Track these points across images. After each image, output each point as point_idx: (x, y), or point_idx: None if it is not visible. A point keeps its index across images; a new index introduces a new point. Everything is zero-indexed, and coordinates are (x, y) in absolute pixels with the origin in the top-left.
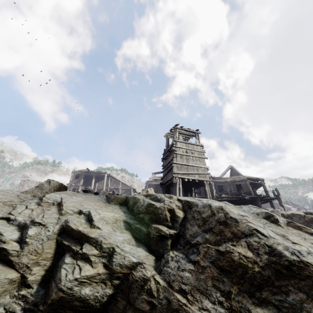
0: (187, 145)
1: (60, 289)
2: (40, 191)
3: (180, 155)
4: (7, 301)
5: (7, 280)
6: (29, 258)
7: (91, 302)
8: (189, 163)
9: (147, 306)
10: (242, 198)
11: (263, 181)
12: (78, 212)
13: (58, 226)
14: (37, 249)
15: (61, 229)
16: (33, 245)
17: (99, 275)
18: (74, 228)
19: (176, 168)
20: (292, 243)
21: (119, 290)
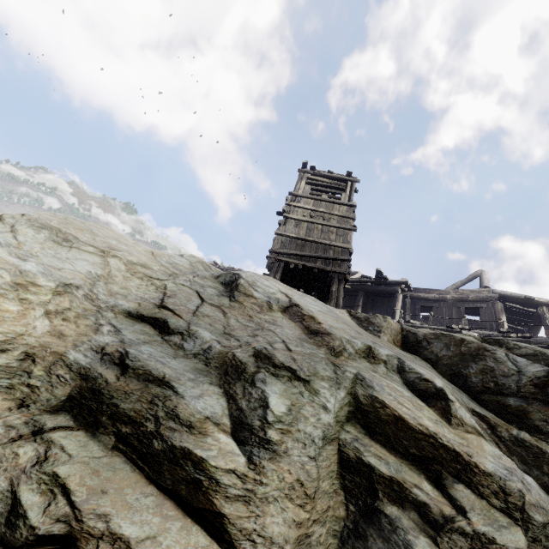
0: (318, 202)
1: None
2: None
3: (295, 221)
4: None
5: None
6: None
7: None
8: (311, 236)
9: None
10: (455, 332)
11: (546, 307)
12: None
13: None
14: None
15: None
16: None
17: None
18: None
19: (280, 244)
20: (158, 306)
21: None
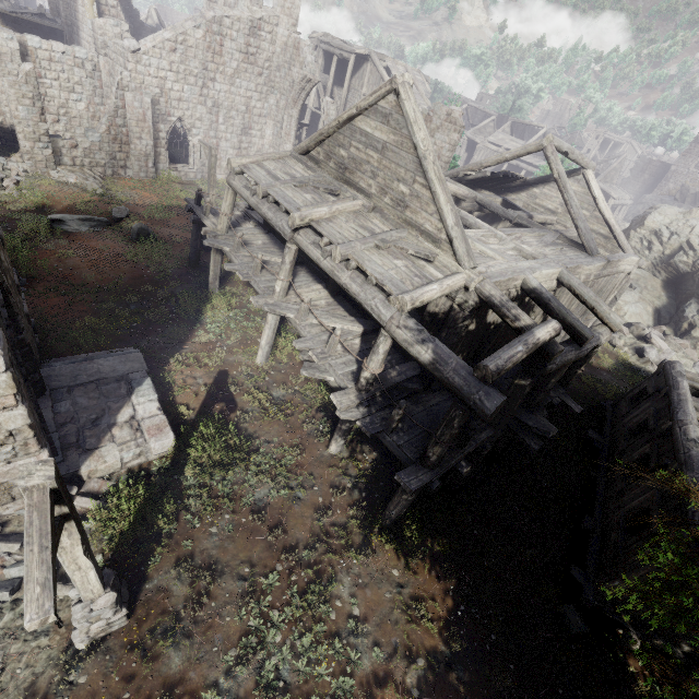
0: None
1: (672, 260)
2: (688, 215)
3: None
4: (656, 255)
5: (658, 250)
6: (668, 246)
7: (680, 270)
8: None
9: (697, 279)
10: None
11: None
12: (698, 236)
13: (685, 239)
14: (672, 244)
15: (685, 240)
16: (671, 242)
17: (688, 263)
18: (690, 242)
19: None
20: None
21: (692, 272)
